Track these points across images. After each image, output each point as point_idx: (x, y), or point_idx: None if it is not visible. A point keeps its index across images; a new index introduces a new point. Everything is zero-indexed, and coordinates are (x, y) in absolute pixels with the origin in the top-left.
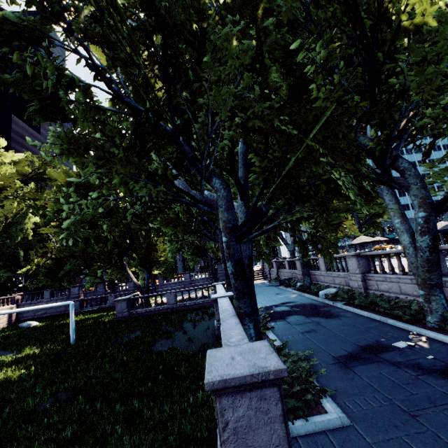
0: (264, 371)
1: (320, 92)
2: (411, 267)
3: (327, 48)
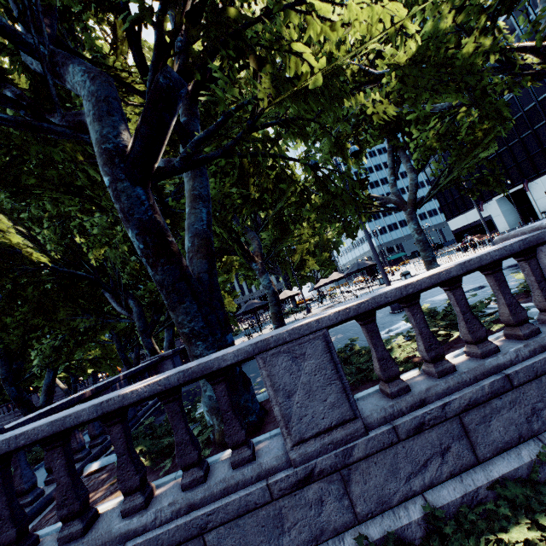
0: None
1: (26, 293)
2: None
3: (7, 278)
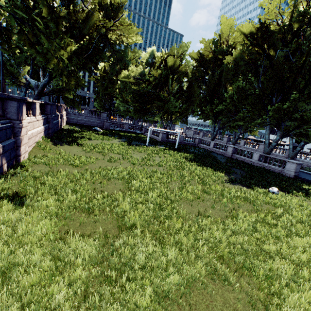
0: (302, 163)
1: None
2: (289, 153)
3: None
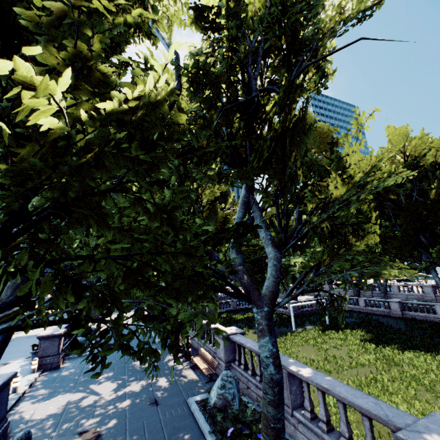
0: None
1: None
2: None
3: None
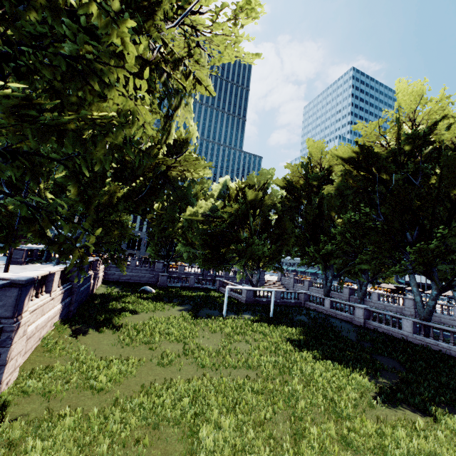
0: None
1: None
2: None
3: None
